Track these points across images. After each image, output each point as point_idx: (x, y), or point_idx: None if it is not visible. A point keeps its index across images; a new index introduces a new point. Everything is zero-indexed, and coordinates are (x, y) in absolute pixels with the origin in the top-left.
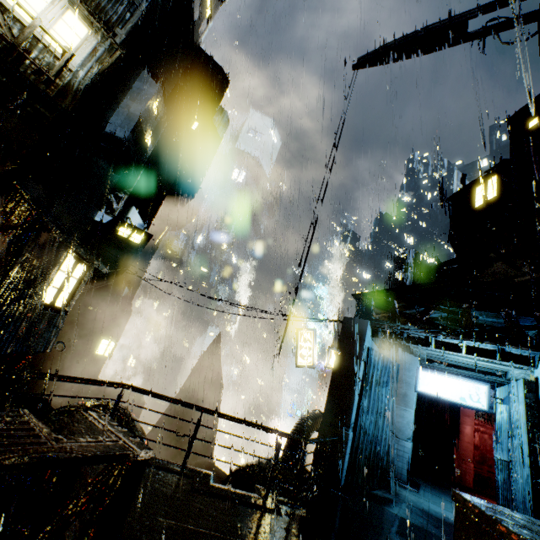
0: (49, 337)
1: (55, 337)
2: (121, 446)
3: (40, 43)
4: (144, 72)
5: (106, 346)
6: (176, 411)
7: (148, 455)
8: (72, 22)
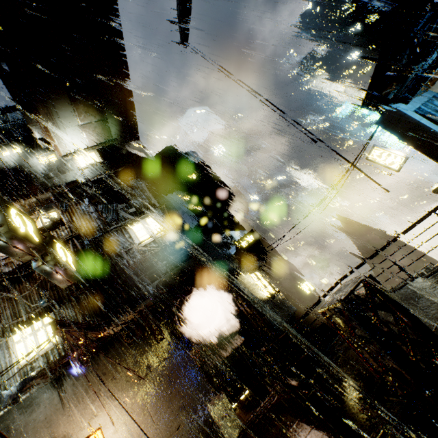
0: (288, 305)
1: (289, 303)
2: (358, 279)
3: (159, 239)
4: (167, 196)
5: (306, 286)
6: (381, 269)
7: (368, 273)
8: (150, 221)
